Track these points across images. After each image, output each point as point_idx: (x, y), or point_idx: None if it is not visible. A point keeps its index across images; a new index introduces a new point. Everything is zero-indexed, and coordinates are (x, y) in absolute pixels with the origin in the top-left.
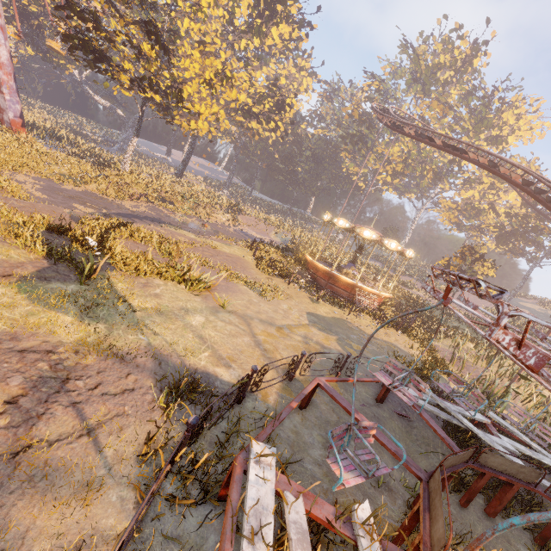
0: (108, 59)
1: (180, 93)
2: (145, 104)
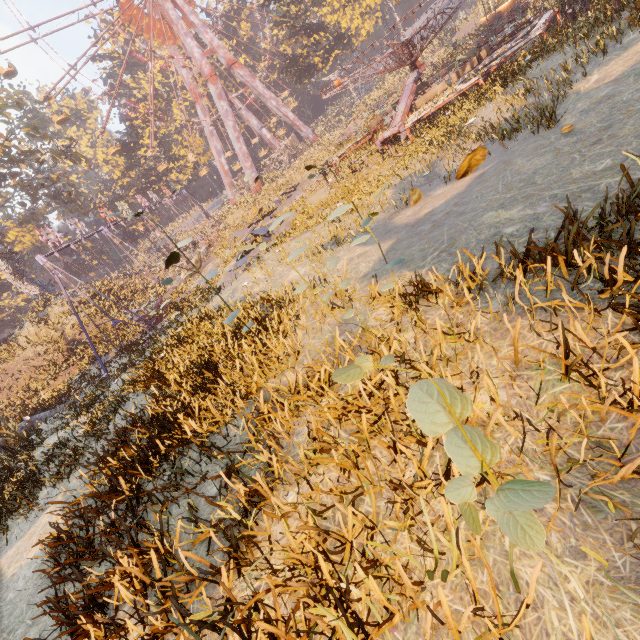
0: (310, 67)
1: (339, 37)
2: (337, 60)
